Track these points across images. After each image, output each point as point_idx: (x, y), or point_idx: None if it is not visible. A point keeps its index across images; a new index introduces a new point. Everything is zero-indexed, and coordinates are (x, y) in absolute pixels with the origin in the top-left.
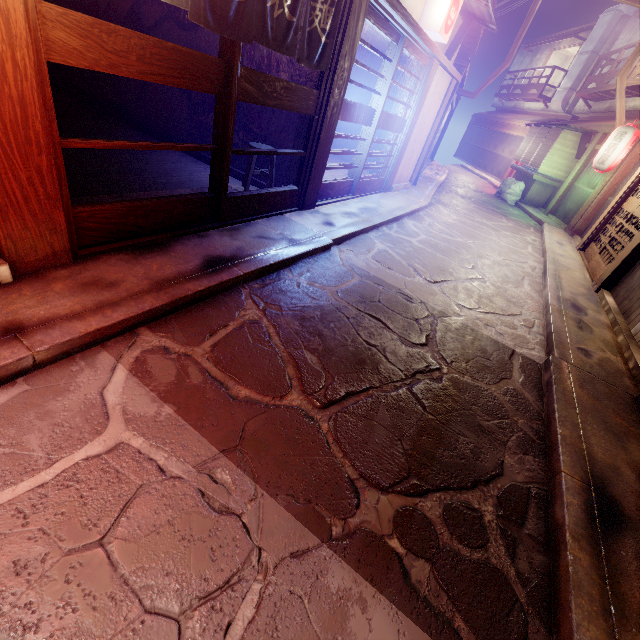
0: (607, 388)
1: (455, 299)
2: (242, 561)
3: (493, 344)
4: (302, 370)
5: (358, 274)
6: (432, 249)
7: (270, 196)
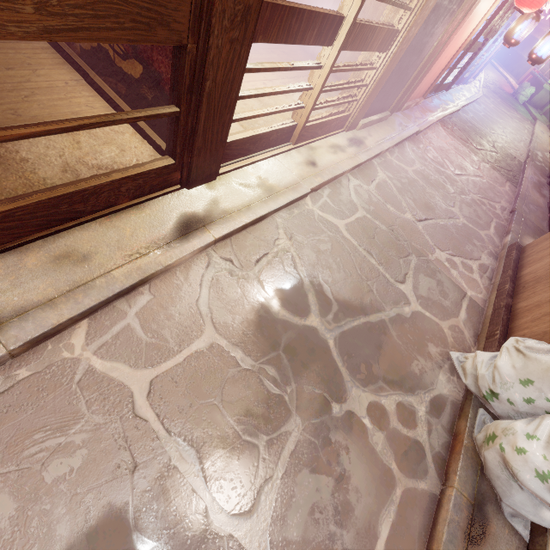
0: (540, 170)
1: (498, 139)
2: (476, 160)
3: (510, 154)
4: (470, 141)
5: (469, 122)
6: (487, 120)
7: (446, 84)
